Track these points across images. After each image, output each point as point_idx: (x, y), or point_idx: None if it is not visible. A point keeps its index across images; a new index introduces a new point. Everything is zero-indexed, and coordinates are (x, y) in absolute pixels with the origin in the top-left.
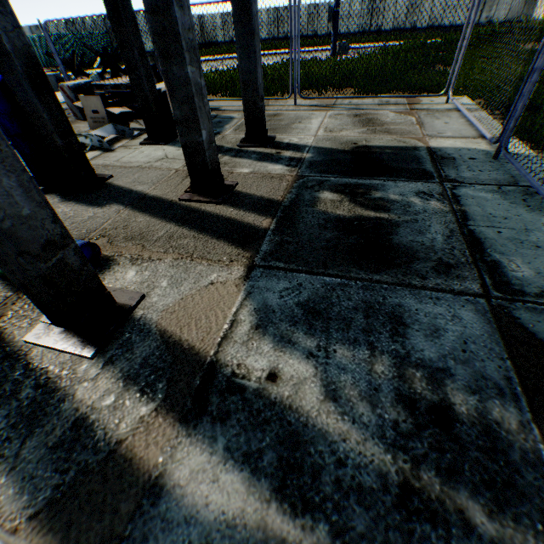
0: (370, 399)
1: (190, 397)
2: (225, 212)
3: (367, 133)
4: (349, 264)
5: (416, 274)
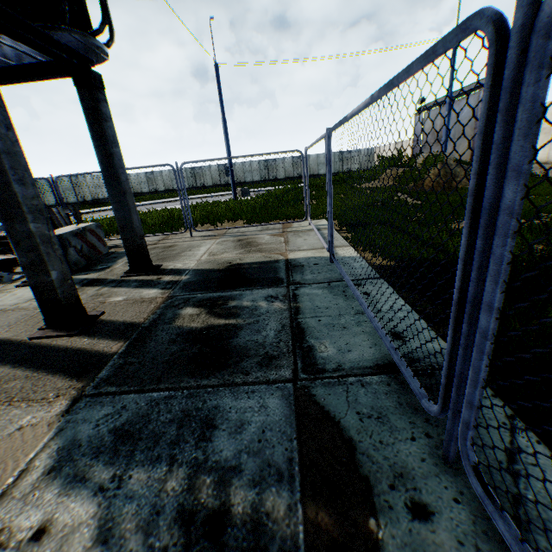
0: (146, 527)
1: None
2: (78, 343)
3: (243, 253)
4: (183, 374)
5: (241, 372)
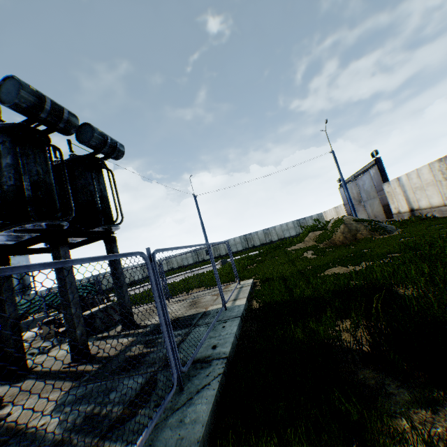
0: (74, 419)
1: (4, 441)
2: (82, 367)
3: (187, 310)
4: (115, 374)
5: (138, 370)
